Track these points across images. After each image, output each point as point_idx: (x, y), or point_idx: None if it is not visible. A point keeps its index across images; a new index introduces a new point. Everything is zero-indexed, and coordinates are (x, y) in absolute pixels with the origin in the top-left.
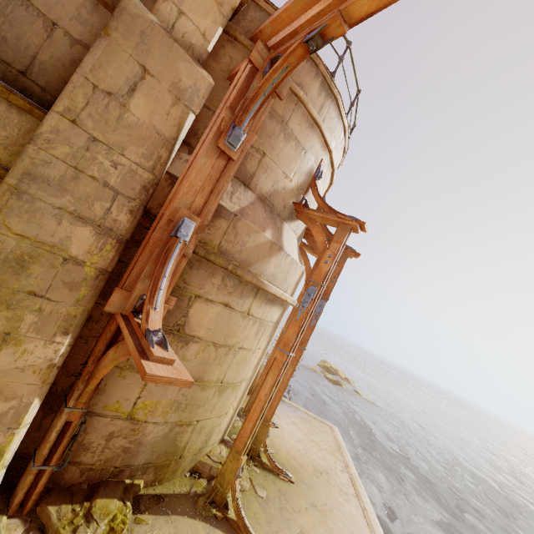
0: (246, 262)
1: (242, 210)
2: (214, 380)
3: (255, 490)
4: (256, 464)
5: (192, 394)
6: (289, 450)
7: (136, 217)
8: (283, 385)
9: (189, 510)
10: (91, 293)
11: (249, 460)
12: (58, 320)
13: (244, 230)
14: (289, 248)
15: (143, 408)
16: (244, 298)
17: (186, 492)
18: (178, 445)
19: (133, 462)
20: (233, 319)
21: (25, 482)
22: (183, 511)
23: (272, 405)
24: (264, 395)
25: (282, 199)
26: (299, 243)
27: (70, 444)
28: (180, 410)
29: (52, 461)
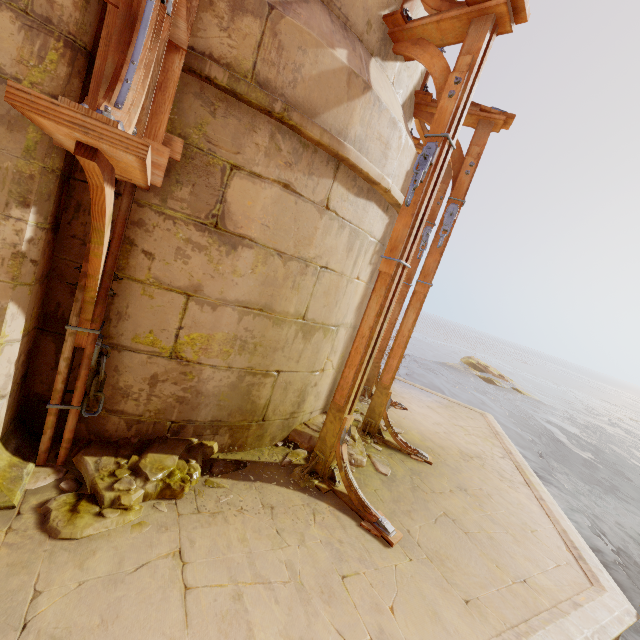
0: (307, 107)
1: (285, 4)
2: (290, 313)
3: (375, 466)
4: (376, 441)
5: (260, 330)
6: (424, 432)
7: (90, 2)
8: (403, 339)
9: (281, 479)
10: (46, 139)
11: (366, 437)
12: (6, 182)
13: (292, 40)
14: (384, 96)
15: (190, 344)
16: (315, 177)
17: (278, 461)
18: (257, 403)
19: (196, 417)
20: (302, 213)
21: (45, 424)
22: (272, 480)
23: (390, 367)
24: (368, 329)
25: (362, 7)
26: (408, 124)
27: (94, 381)
28: (247, 353)
29: (74, 401)
